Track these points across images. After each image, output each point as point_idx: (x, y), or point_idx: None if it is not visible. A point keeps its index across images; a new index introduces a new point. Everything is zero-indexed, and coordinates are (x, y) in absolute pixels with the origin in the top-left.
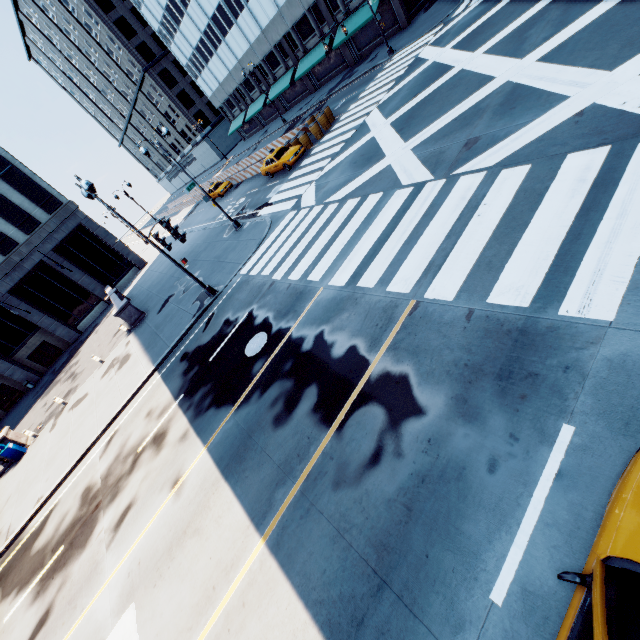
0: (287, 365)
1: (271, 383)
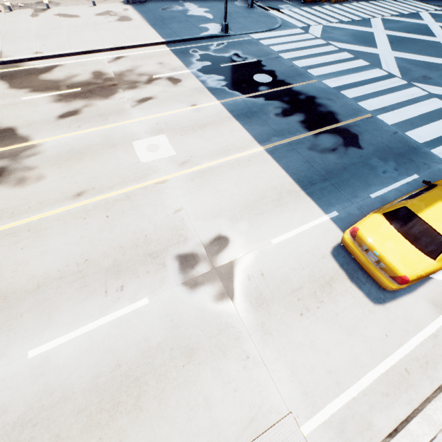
0: (286, 98)
1: (273, 100)
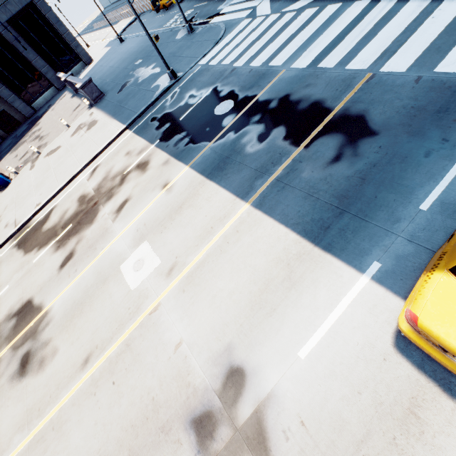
0: (256, 117)
1: (242, 128)
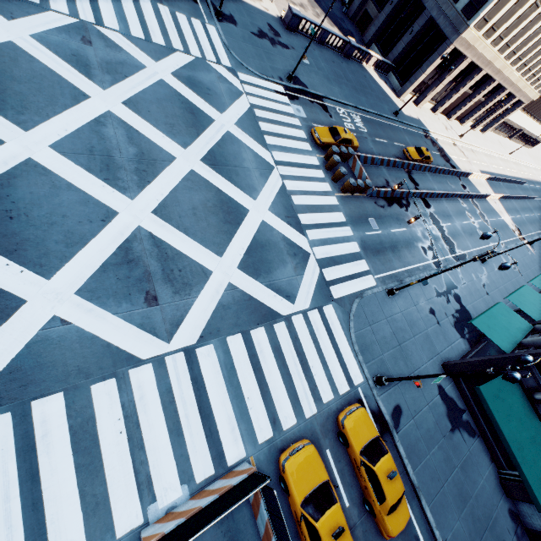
0: None
1: None
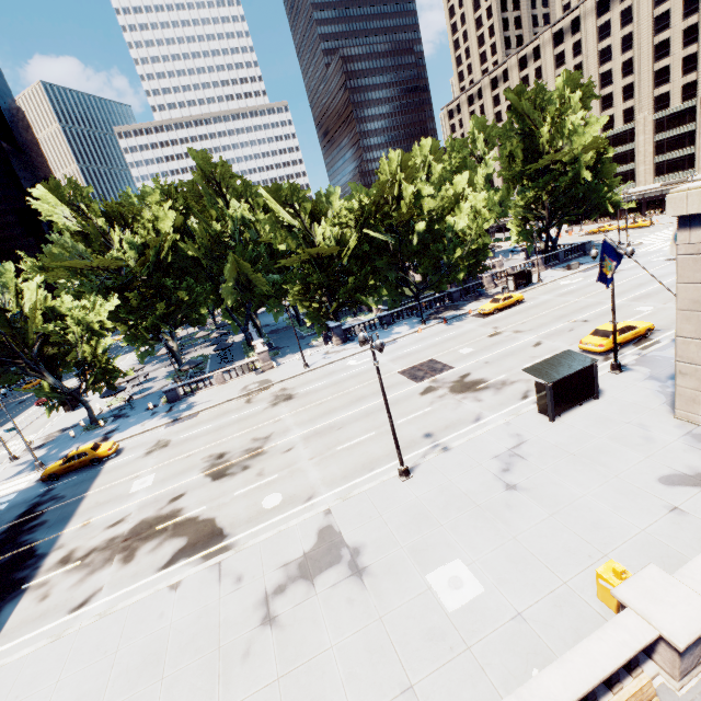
0: (7, 546)
1: (20, 543)
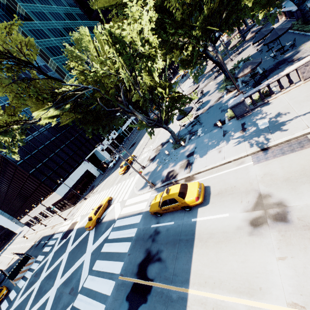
0: None
1: None
